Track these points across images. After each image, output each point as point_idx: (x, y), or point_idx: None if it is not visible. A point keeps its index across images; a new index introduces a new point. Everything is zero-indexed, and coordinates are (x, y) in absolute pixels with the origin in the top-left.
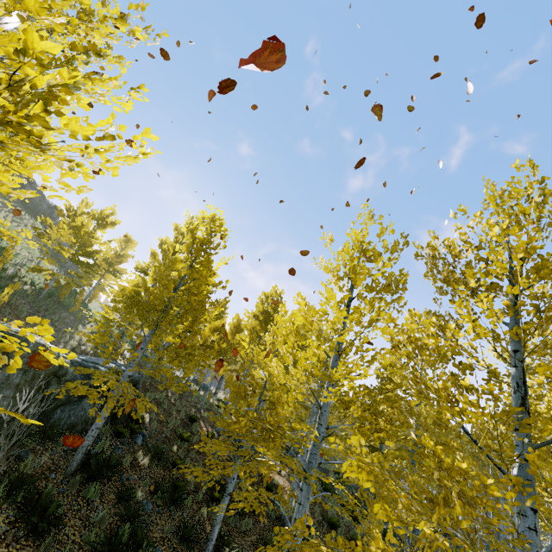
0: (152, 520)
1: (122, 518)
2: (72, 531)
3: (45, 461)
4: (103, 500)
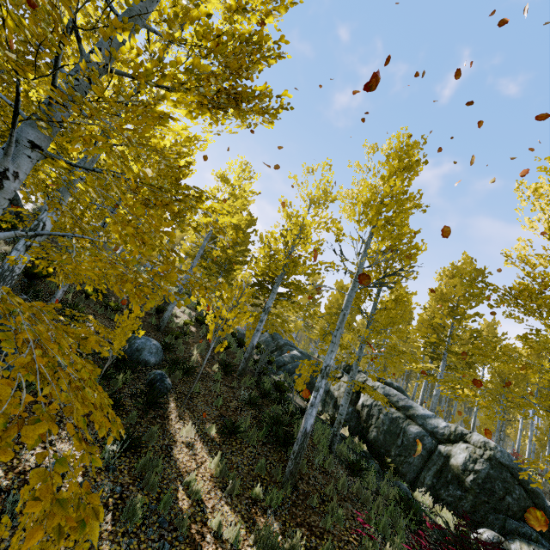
0: None
1: None
2: None
3: None
4: None
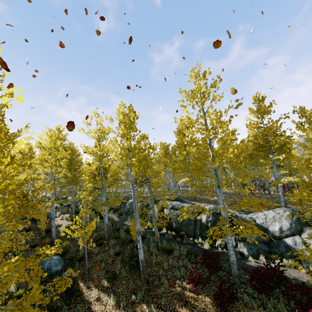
0: None
1: None
2: None
3: None
4: None
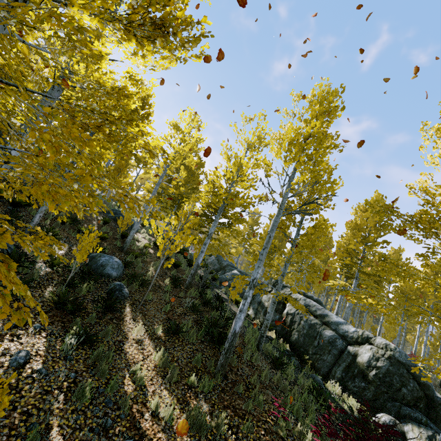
0: None
1: None
2: None
3: None
4: None
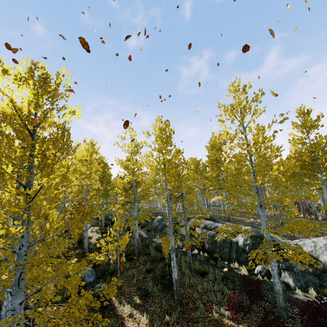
0: None
1: None
2: None
3: None
4: None
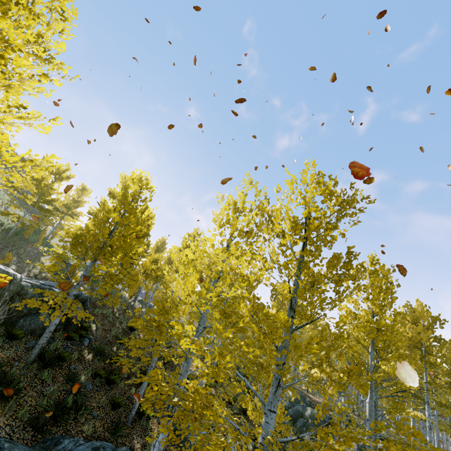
0: (91, 395)
1: (67, 392)
2: (29, 399)
3: (10, 354)
4: (55, 381)
